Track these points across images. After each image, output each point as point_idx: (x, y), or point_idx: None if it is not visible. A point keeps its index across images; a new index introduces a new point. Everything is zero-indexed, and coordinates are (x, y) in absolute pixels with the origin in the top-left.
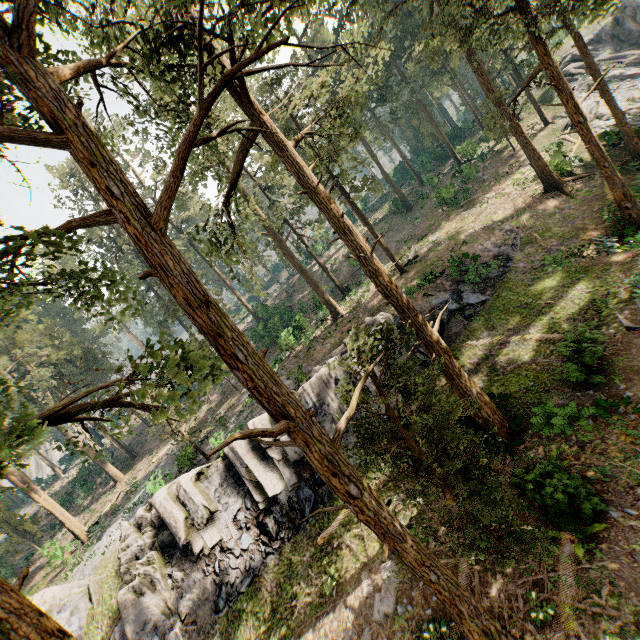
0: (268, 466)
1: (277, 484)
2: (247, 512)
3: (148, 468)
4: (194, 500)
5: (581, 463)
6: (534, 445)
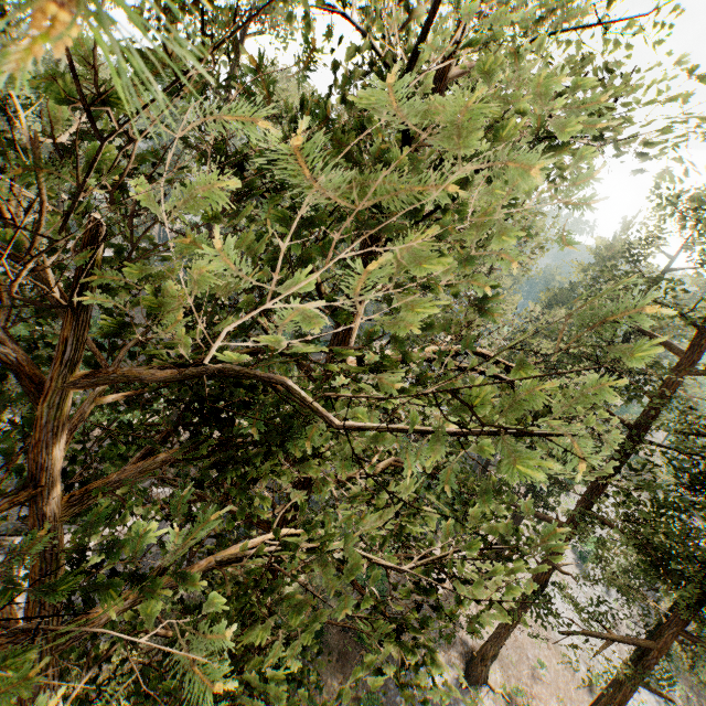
0: None
1: None
2: None
3: None
4: None
5: None
6: None
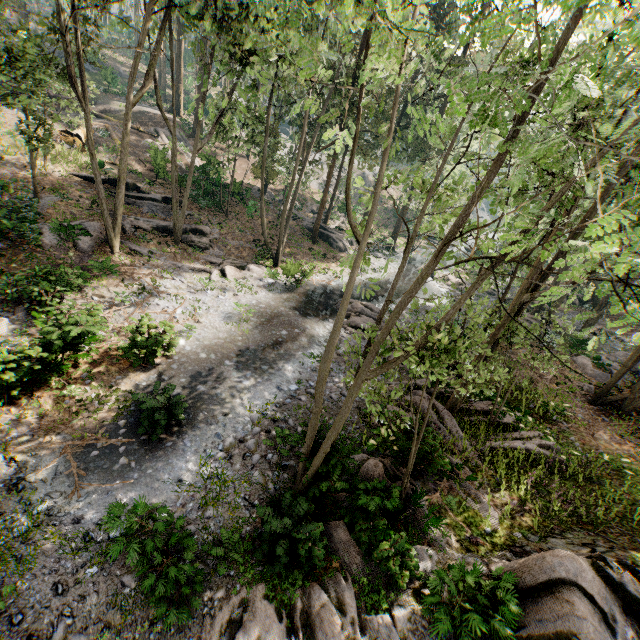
0: None
1: None
2: None
3: None
4: None
5: None
6: None
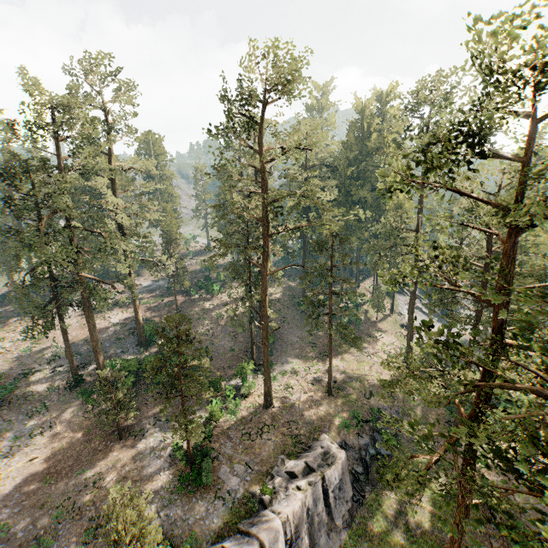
0: None
1: None
2: None
3: None
4: None
5: None
6: None
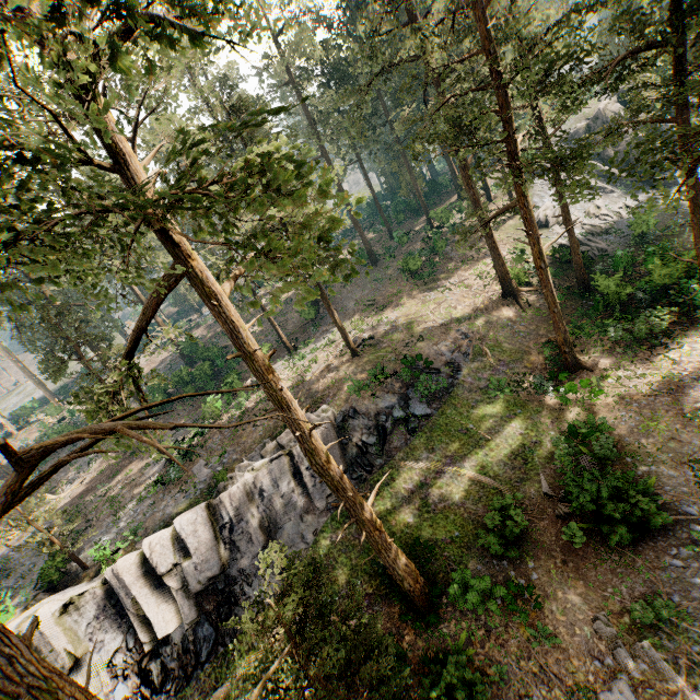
0: (163, 595)
1: (171, 620)
2: (128, 654)
3: (3, 547)
4: (54, 644)
5: (485, 653)
6: (448, 617)
